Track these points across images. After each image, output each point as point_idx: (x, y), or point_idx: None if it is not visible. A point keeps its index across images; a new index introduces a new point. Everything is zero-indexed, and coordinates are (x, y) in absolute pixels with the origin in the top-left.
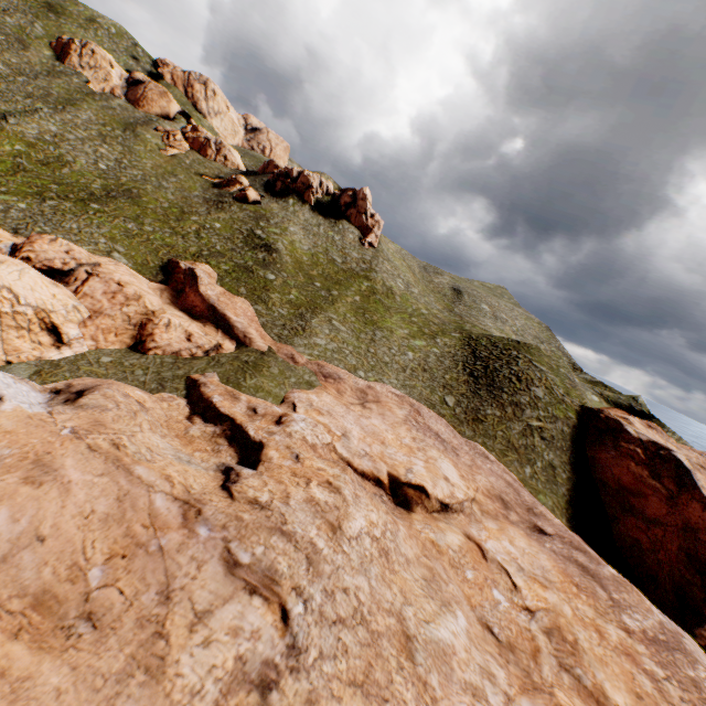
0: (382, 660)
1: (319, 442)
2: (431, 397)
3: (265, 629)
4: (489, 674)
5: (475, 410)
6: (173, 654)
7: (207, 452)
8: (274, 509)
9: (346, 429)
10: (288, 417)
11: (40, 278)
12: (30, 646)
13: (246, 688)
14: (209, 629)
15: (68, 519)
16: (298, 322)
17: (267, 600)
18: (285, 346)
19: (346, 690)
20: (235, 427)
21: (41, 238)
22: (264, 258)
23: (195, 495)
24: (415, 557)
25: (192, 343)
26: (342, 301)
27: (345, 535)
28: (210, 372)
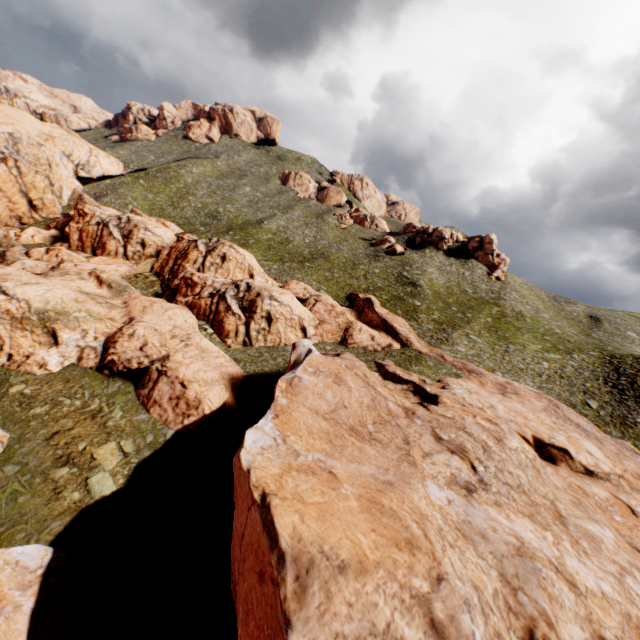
0: (540, 516)
1: (474, 404)
2: (569, 400)
3: (463, 469)
4: (637, 568)
5: (622, 417)
6: (418, 462)
7: (401, 397)
8: (456, 420)
9: (492, 404)
10: (449, 386)
11: (298, 302)
12: (356, 440)
13: (458, 487)
14: (432, 460)
15: (353, 402)
16: (442, 334)
17: (461, 458)
18: (435, 348)
19: (518, 513)
20: (416, 386)
21: (292, 282)
22: (411, 291)
23: (409, 406)
24: (562, 487)
25: (374, 342)
26: (475, 321)
27: (506, 445)
28: (387, 359)
